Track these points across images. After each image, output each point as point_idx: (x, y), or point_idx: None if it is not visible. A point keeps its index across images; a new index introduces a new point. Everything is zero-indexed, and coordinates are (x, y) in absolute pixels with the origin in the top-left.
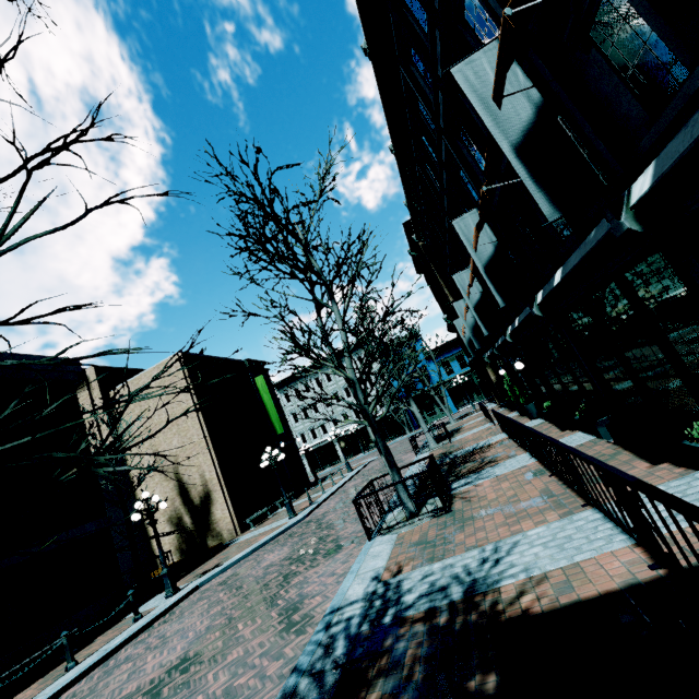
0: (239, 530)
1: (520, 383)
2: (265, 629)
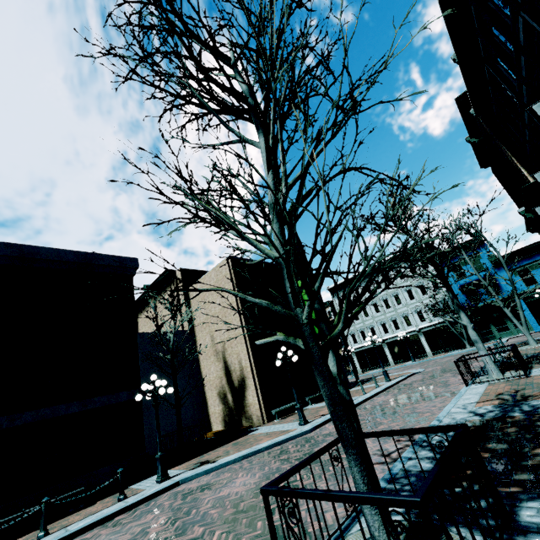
0: (266, 418)
1: None
2: None
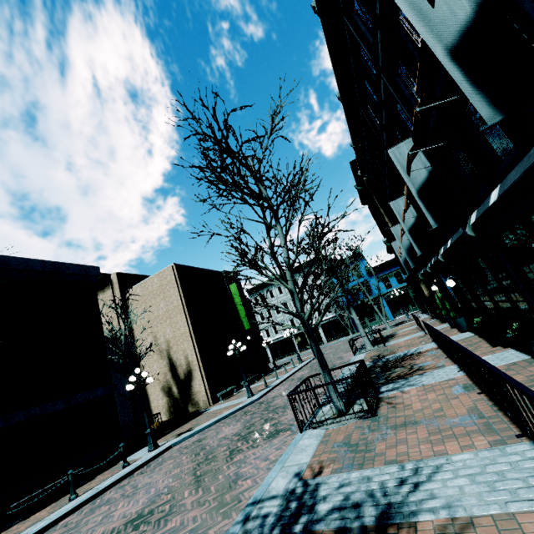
0: (211, 401)
1: (451, 299)
2: (202, 503)
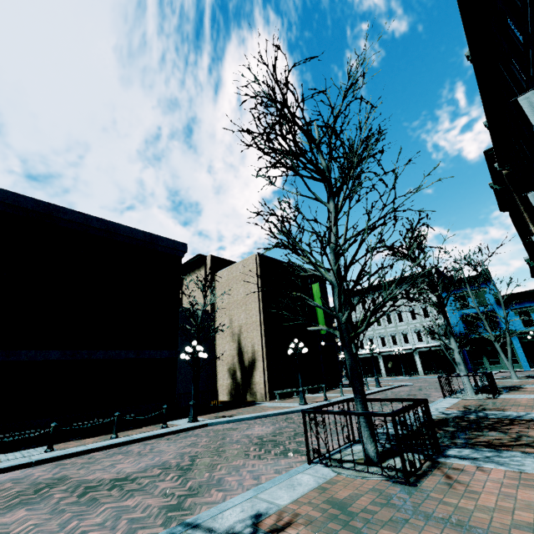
0: (268, 397)
1: None
2: (168, 494)
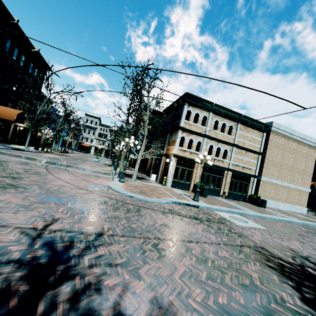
0: None
1: None
2: None
